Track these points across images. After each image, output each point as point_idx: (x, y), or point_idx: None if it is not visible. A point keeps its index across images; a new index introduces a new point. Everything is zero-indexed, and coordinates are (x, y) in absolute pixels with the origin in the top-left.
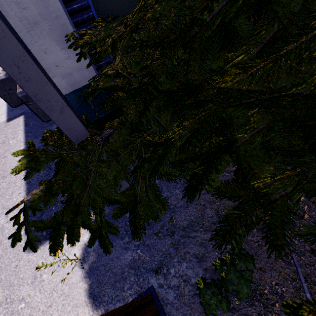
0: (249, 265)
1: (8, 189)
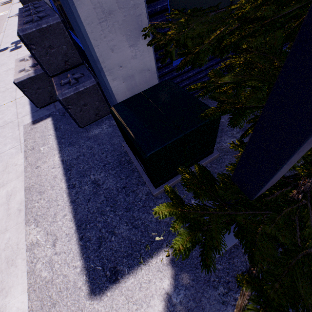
0: None
1: (49, 209)
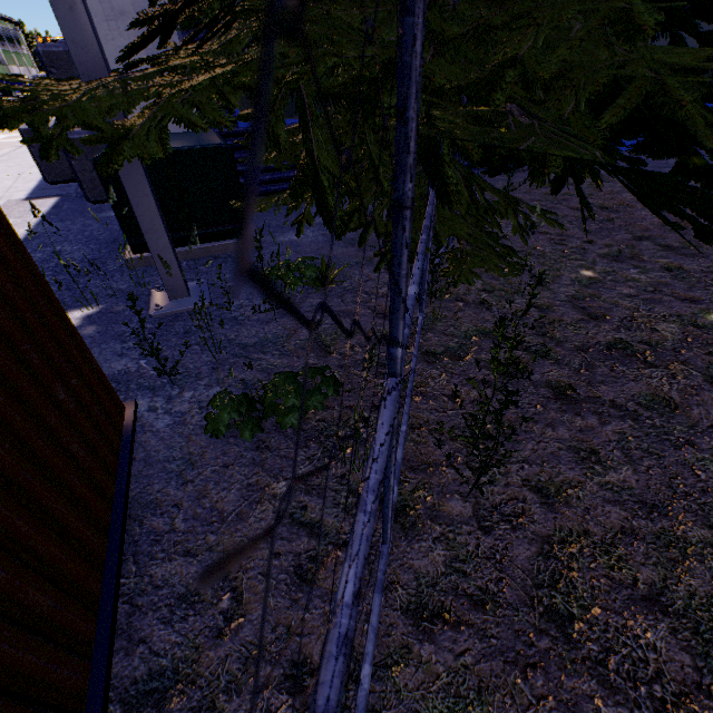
0: (326, 387)
1: None
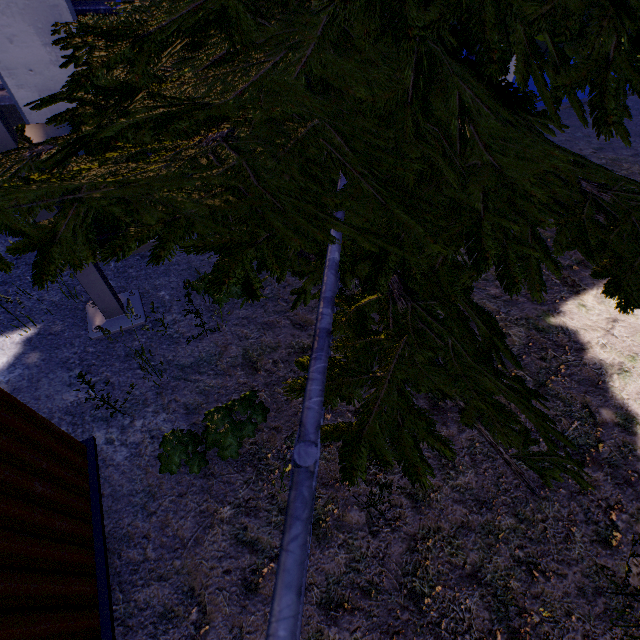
0: (256, 417)
1: None
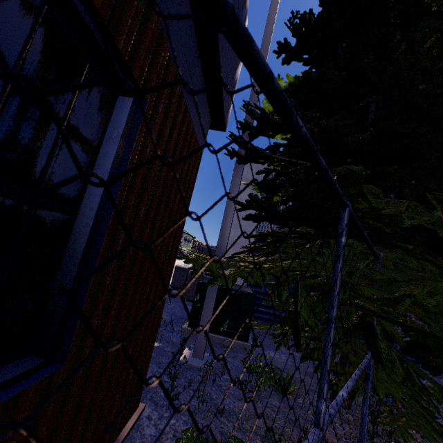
0: None
1: None
